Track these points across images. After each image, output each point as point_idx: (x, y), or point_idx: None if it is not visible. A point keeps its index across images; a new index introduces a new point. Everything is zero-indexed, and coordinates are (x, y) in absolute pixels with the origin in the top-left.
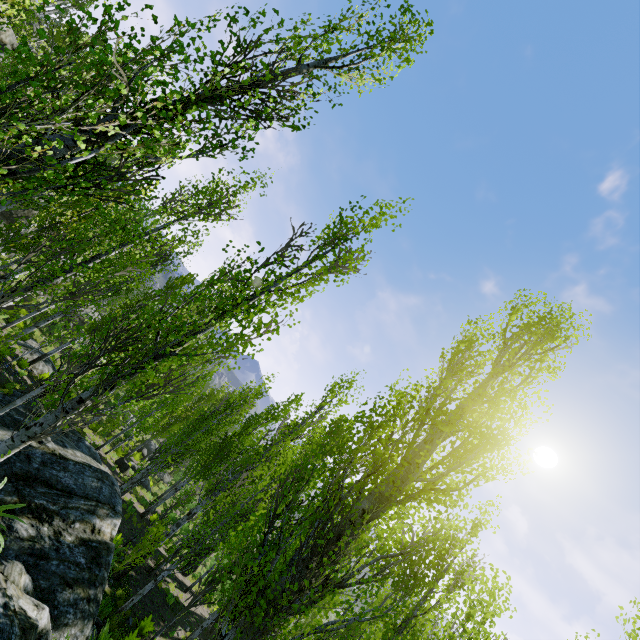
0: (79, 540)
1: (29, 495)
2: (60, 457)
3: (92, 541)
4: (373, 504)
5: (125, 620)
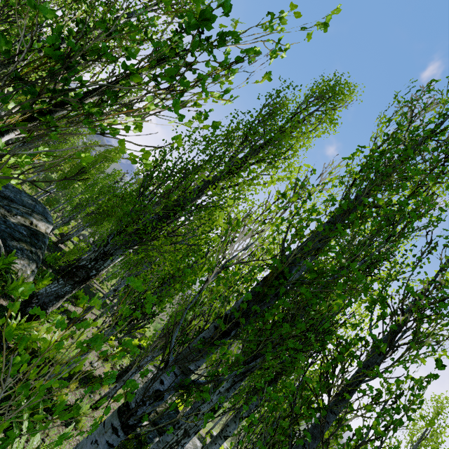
0: (21, 224)
1: None
2: None
3: (31, 228)
4: (205, 185)
5: None
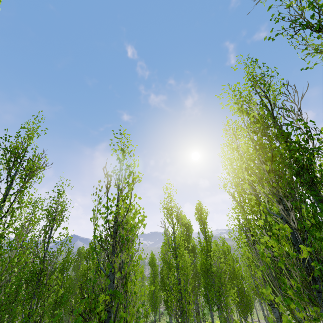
0: None
1: None
2: None
3: None
4: None
5: None
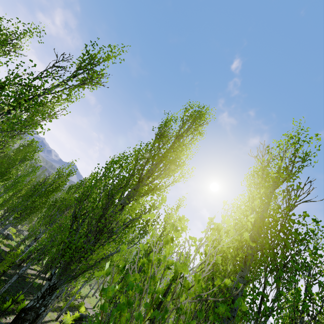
0: None
1: None
2: None
3: None
4: (126, 200)
5: (3, 299)
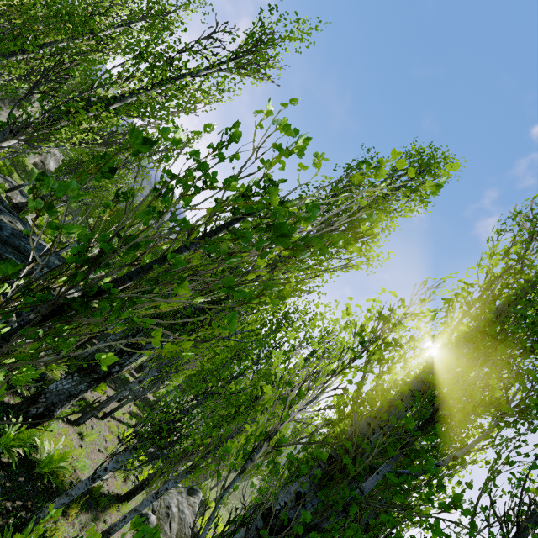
0: None
1: (1, 249)
2: (27, 236)
3: (53, 295)
4: None
5: None
